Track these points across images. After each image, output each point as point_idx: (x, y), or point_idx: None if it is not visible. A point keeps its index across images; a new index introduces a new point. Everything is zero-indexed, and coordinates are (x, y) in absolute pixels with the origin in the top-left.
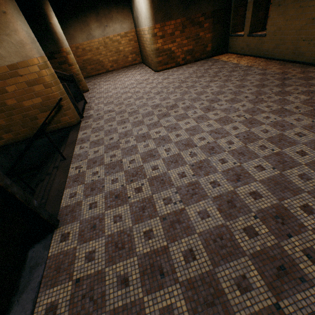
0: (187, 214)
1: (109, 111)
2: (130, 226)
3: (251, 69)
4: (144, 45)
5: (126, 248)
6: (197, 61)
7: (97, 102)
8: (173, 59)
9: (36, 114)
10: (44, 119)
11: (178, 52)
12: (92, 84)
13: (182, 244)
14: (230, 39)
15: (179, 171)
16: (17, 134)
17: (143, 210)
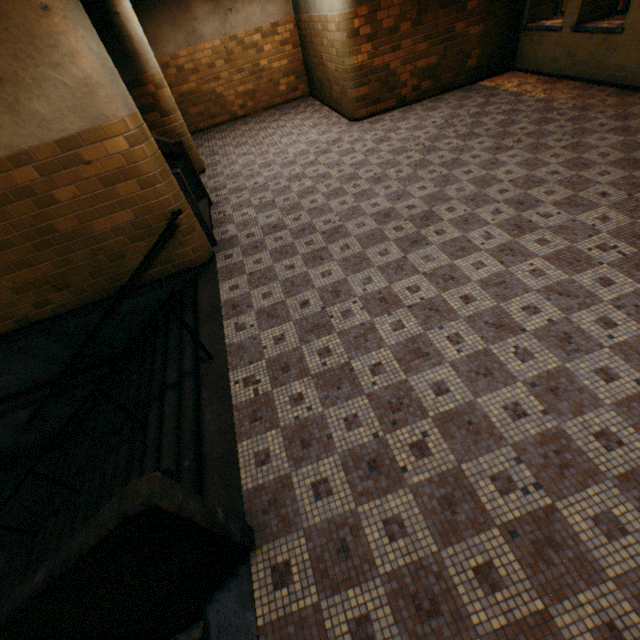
0: (567, 522)
1: (274, 229)
2: (434, 550)
3: (589, 115)
4: (323, 55)
5: (444, 614)
6: (445, 92)
7: (236, 202)
8: (392, 91)
9: (121, 248)
10: (138, 257)
11: (405, 74)
12: (208, 154)
13: (583, 608)
14: (524, 36)
15: (504, 400)
16: (81, 291)
17: (451, 508)
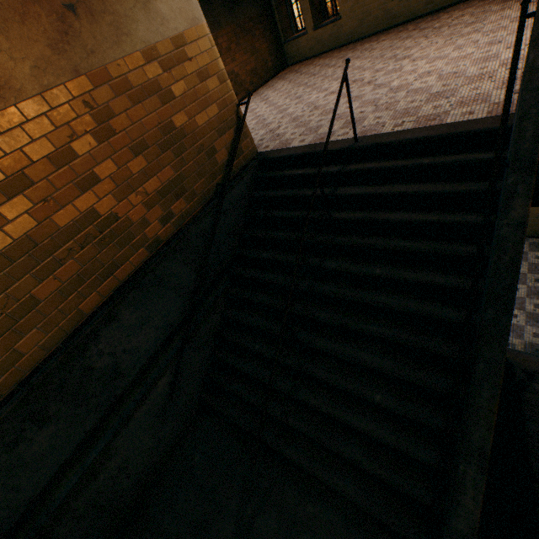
0: None
1: (273, 131)
2: None
3: (358, 48)
4: None
5: None
6: (265, 84)
7: None
8: (241, 86)
9: (213, 143)
10: (223, 152)
11: (243, 75)
12: None
13: None
14: (286, 47)
15: (508, 54)
16: (192, 196)
17: None
